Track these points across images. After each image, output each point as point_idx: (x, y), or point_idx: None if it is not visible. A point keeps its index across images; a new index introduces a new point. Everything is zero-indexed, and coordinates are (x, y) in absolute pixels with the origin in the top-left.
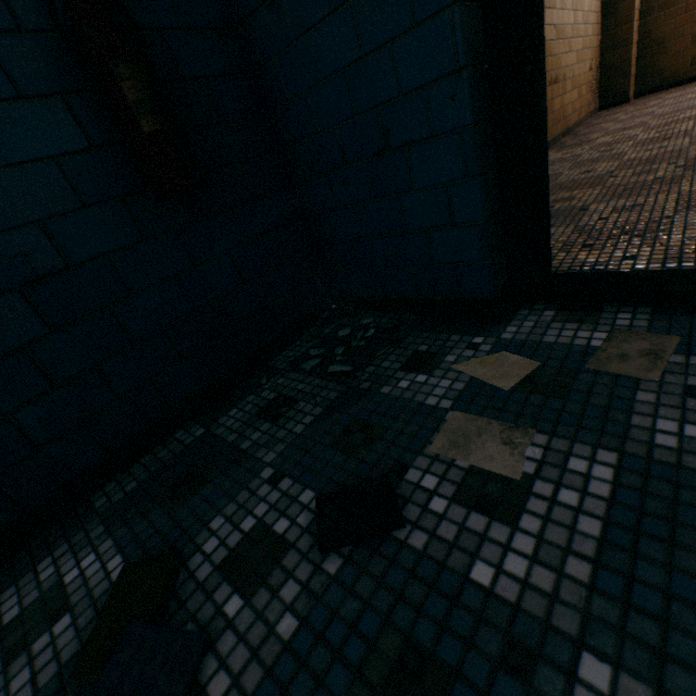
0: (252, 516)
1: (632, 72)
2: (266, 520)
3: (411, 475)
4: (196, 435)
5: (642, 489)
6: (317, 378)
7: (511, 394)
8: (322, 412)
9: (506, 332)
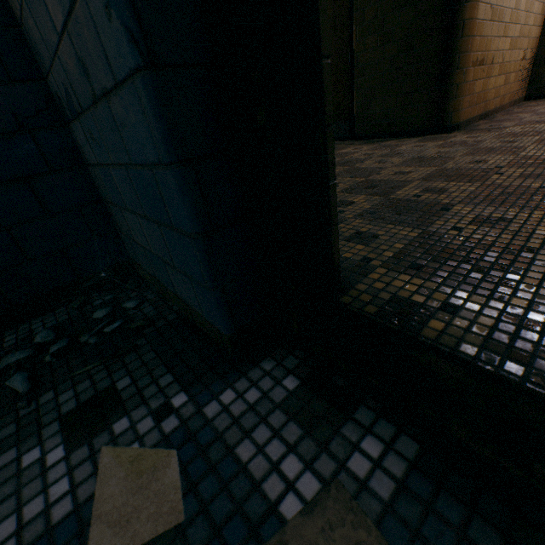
0: None
1: None
2: None
3: None
4: None
5: None
6: None
7: None
8: None
9: (219, 398)
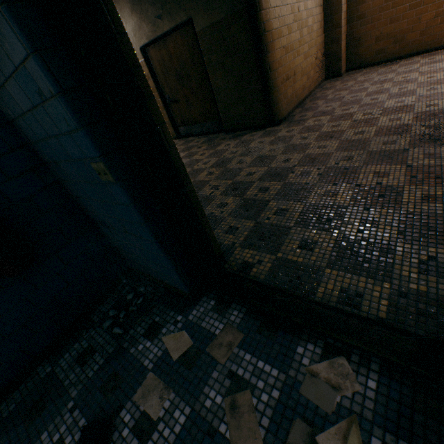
0: (59, 431)
1: (343, 57)
2: (64, 435)
3: (123, 413)
4: (47, 371)
5: (190, 429)
6: (108, 334)
7: (176, 362)
8: (103, 362)
9: (192, 313)
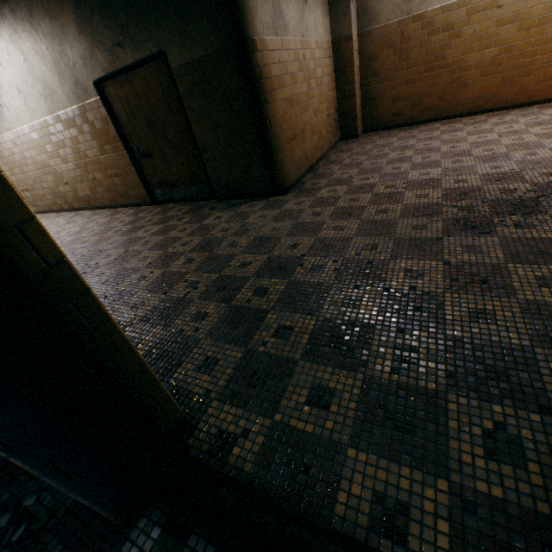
0: None
1: (359, 117)
2: None
3: None
4: None
5: None
6: None
7: None
8: None
9: None
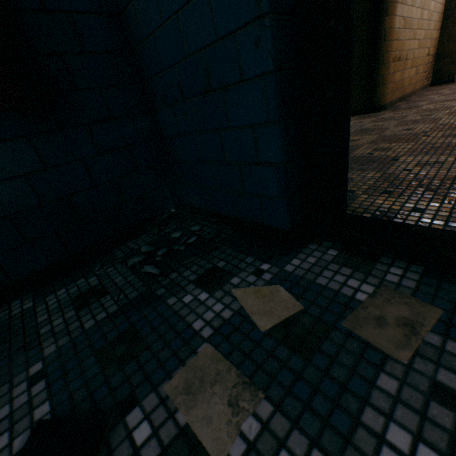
0: None
1: None
2: None
3: (132, 417)
4: (24, 307)
5: None
6: (133, 274)
7: (265, 336)
8: (115, 311)
9: (290, 263)
